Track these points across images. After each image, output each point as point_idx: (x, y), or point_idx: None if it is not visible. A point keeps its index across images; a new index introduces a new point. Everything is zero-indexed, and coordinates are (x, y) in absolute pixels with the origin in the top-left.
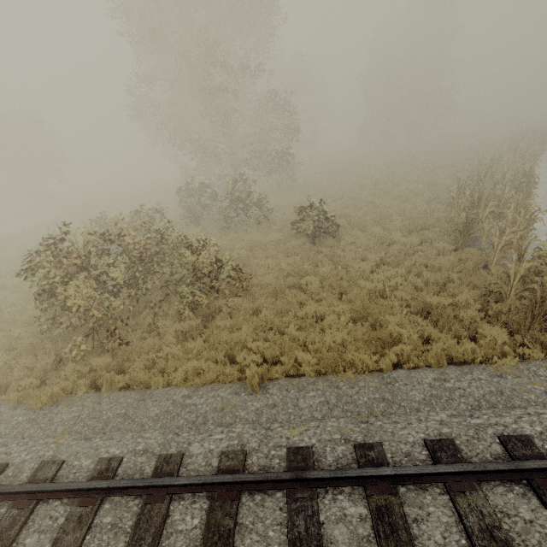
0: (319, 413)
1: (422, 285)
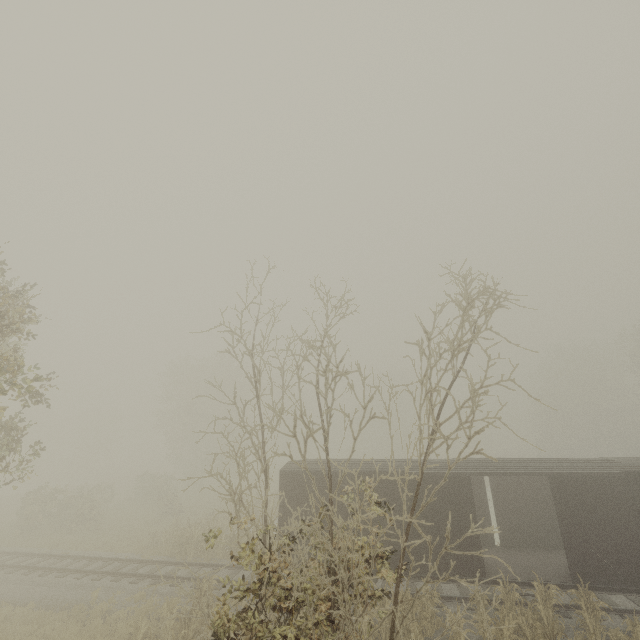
0: (57, 553)
1: None
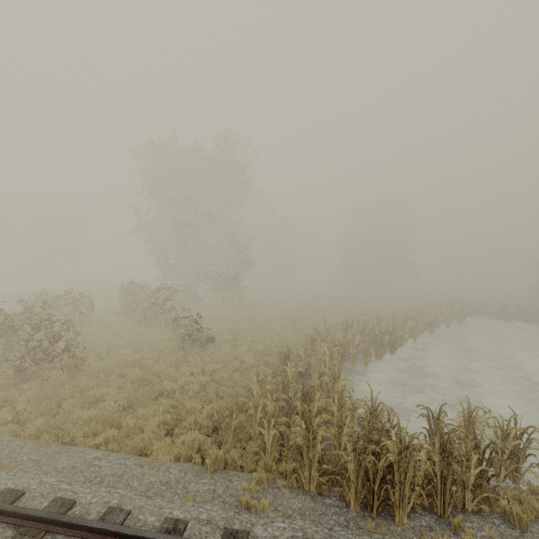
0: None
1: (212, 396)
